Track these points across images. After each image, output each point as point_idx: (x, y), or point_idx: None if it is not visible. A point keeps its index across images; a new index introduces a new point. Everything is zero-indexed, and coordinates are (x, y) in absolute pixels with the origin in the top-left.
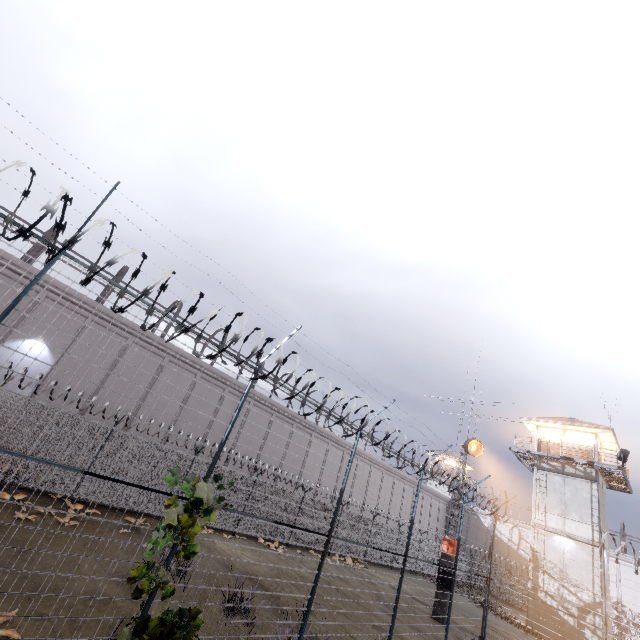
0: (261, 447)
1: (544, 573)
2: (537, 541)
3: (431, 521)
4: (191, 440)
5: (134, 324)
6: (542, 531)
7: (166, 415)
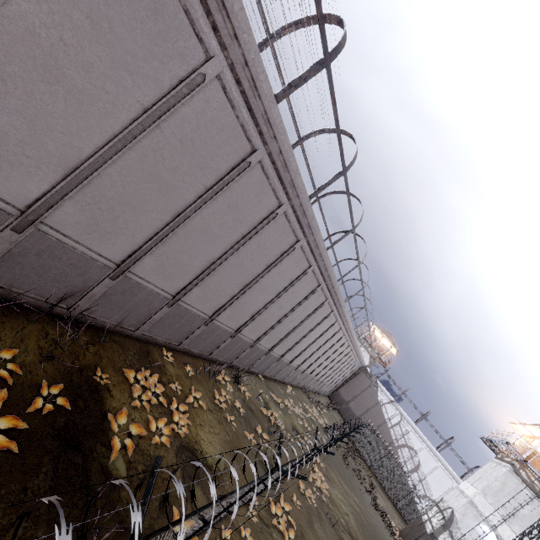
0: (286, 314)
1: (449, 536)
2: (462, 514)
3: (344, 375)
4: (222, 293)
5: (244, 20)
6: (474, 512)
7: (207, 252)
